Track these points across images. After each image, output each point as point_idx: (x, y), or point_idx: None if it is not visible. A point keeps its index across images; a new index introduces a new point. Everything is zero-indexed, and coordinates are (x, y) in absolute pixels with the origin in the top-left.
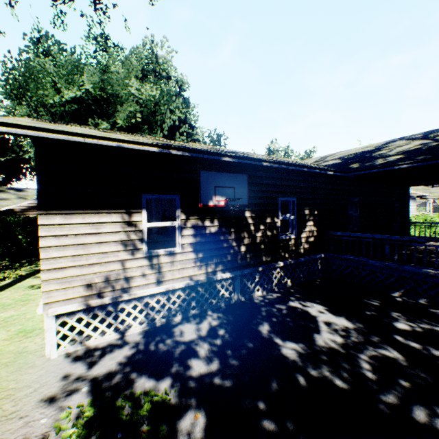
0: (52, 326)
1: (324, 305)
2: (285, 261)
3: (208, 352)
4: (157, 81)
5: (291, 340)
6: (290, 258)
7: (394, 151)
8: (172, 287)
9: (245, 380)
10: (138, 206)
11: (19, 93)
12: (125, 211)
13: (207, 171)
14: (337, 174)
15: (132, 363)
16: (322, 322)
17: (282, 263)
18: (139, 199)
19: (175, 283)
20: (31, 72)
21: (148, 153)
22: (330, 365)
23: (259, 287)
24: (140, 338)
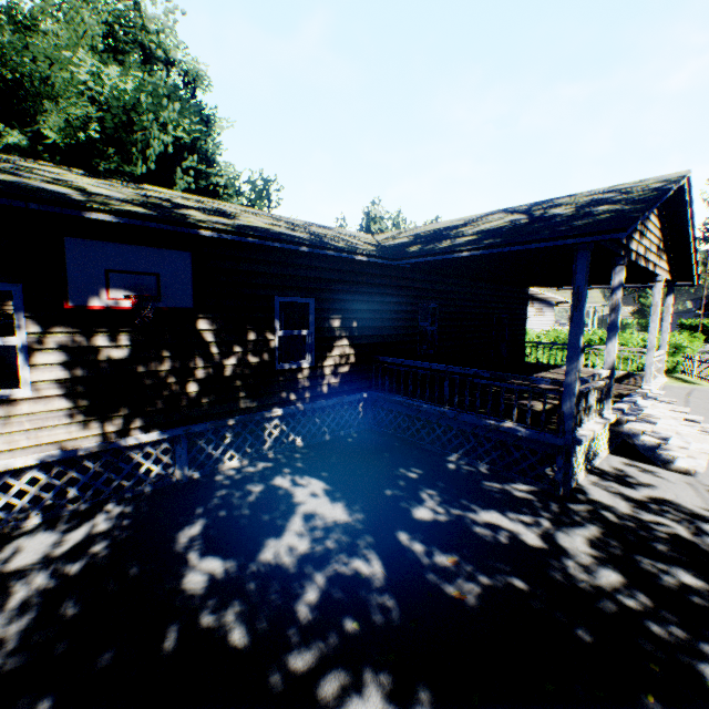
0: None
1: (330, 482)
2: (289, 407)
3: (34, 593)
4: (146, 65)
5: (220, 554)
6: (301, 401)
7: (476, 229)
8: (6, 465)
9: (56, 651)
10: None
11: None
12: None
13: (84, 238)
14: (375, 261)
15: None
16: (301, 513)
17: (282, 411)
18: None
19: (19, 458)
20: None
21: None
22: (250, 602)
23: (235, 452)
24: None
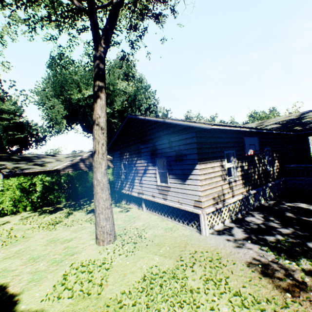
0: (205, 219)
1: (305, 203)
2: (271, 183)
3: (279, 225)
4: (126, 79)
5: (311, 217)
6: (271, 181)
7: None
8: (238, 198)
9: None
10: (223, 157)
11: (57, 94)
12: (220, 160)
13: (246, 137)
14: (293, 133)
15: (250, 233)
16: None
17: (270, 184)
18: (223, 153)
19: (238, 196)
20: (68, 81)
21: (231, 131)
22: None
23: (262, 198)
24: (235, 224)
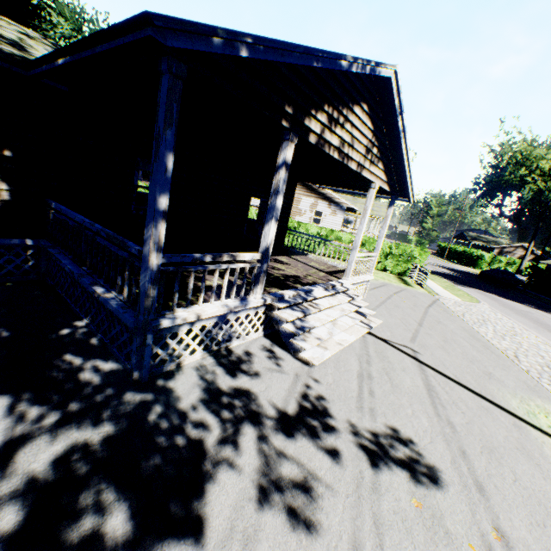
0: None
1: None
2: None
3: None
4: None
5: None
6: None
7: None
8: None
9: None
10: None
11: None
12: None
13: None
14: None
15: None
16: None
17: None
18: None
19: None
20: None
21: None
22: None
23: None
24: None
